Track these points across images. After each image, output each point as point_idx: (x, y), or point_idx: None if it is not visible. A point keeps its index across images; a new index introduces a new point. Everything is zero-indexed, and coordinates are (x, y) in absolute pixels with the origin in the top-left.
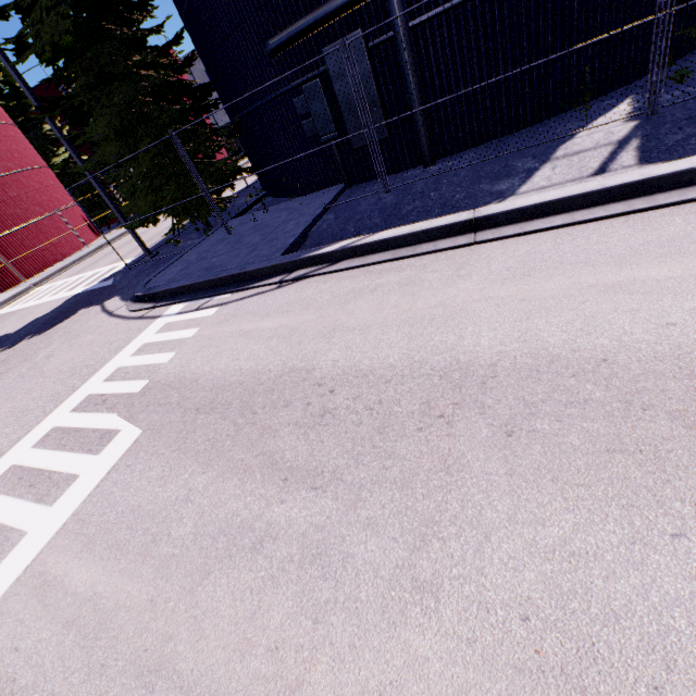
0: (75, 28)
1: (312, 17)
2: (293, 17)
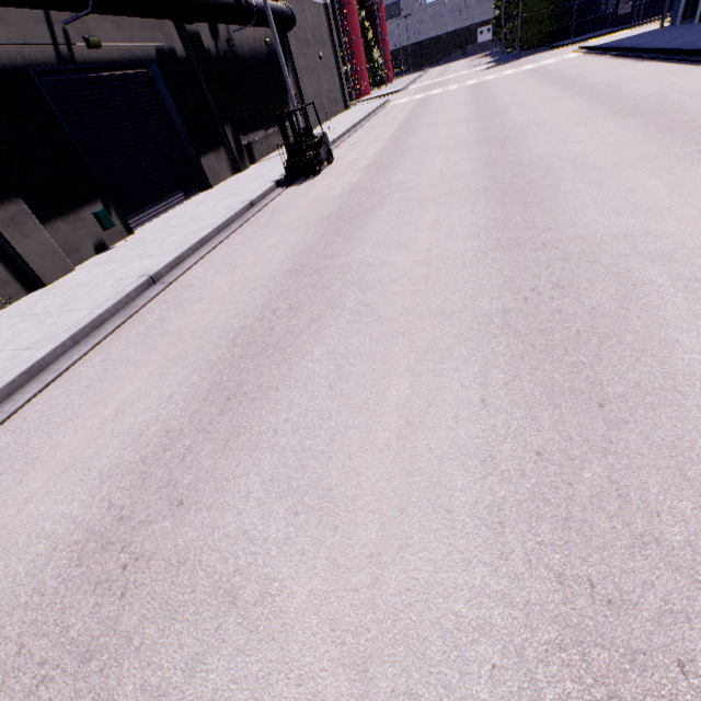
0: None
1: None
2: None
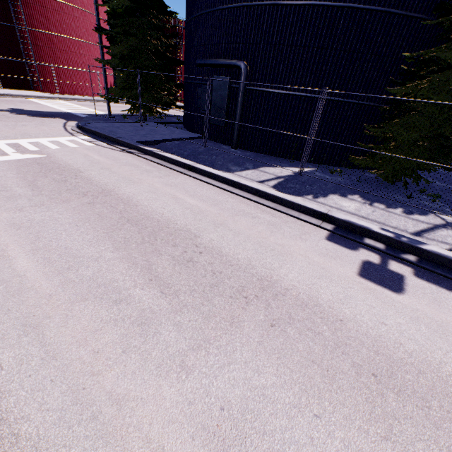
0: (125, 8)
1: (214, 61)
2: (211, 57)
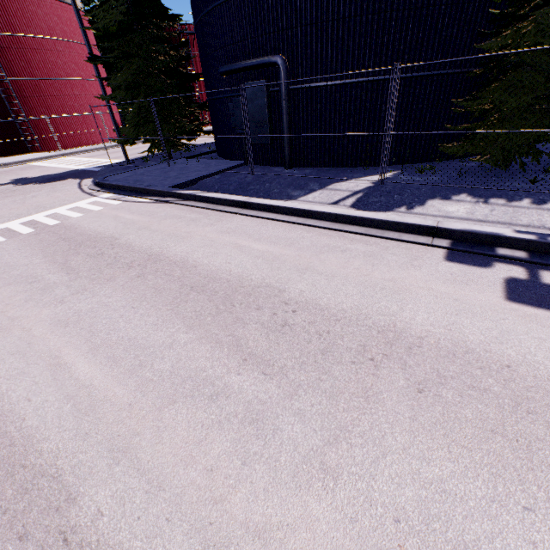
0: (119, 24)
1: (242, 64)
2: (236, 59)
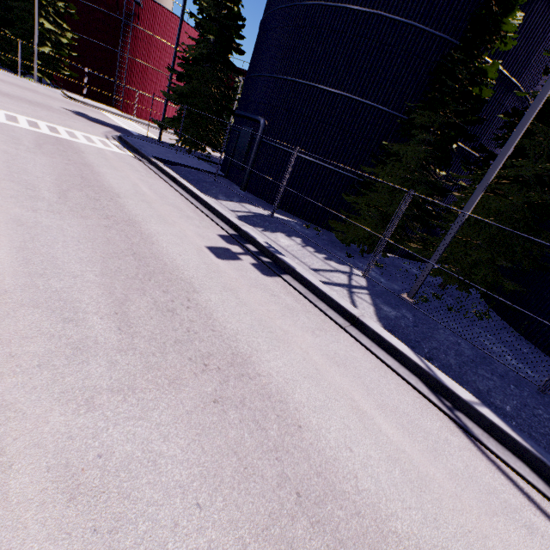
0: (193, 58)
1: (245, 114)
2: (247, 110)
